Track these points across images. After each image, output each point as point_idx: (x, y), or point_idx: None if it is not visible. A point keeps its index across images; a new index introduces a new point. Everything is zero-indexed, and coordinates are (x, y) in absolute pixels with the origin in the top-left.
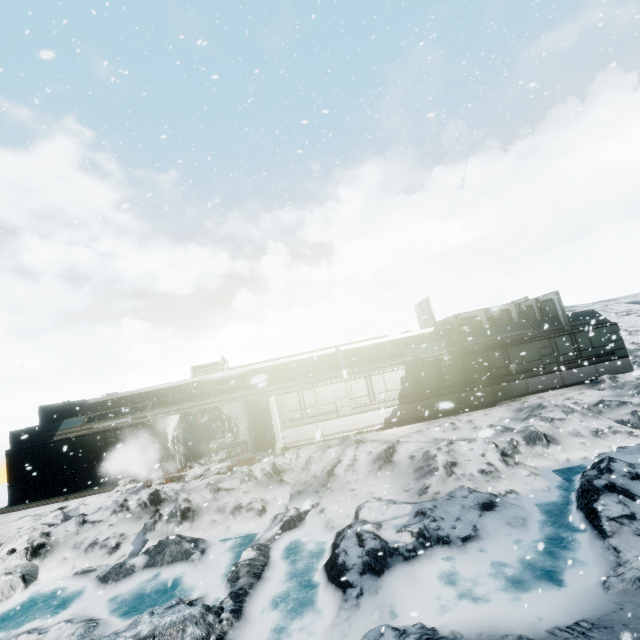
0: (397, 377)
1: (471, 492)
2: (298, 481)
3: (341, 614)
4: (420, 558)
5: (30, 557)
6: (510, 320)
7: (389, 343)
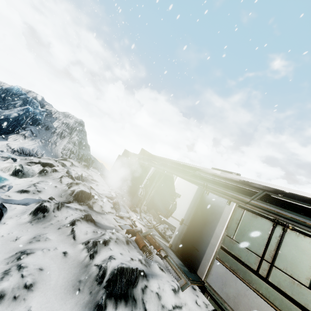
0: None
1: None
2: None
3: None
4: None
5: (39, 172)
6: None
7: None
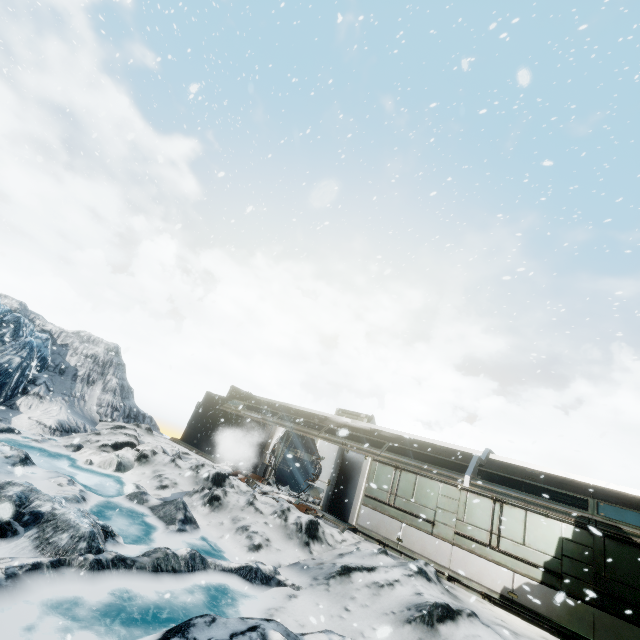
0: (552, 532)
1: None
2: (320, 558)
3: None
4: None
5: (136, 458)
6: None
7: (577, 484)
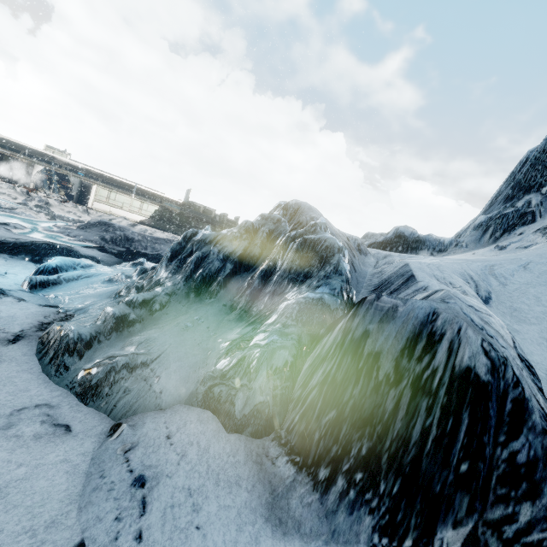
0: (154, 209)
1: None
2: (95, 218)
3: None
4: None
5: None
6: (211, 215)
7: (161, 196)
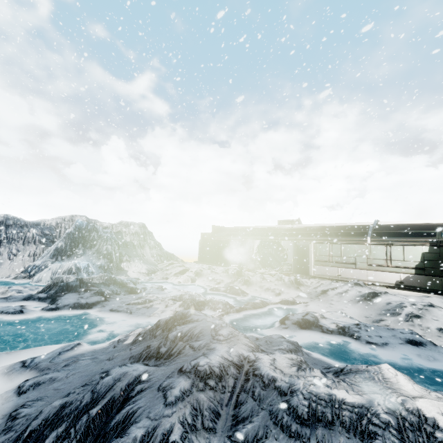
0: (418, 251)
1: (412, 333)
2: (307, 291)
3: (272, 328)
4: (332, 336)
5: (195, 275)
6: None
7: (429, 225)
